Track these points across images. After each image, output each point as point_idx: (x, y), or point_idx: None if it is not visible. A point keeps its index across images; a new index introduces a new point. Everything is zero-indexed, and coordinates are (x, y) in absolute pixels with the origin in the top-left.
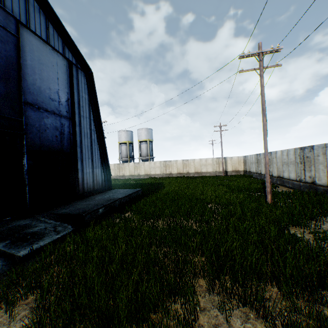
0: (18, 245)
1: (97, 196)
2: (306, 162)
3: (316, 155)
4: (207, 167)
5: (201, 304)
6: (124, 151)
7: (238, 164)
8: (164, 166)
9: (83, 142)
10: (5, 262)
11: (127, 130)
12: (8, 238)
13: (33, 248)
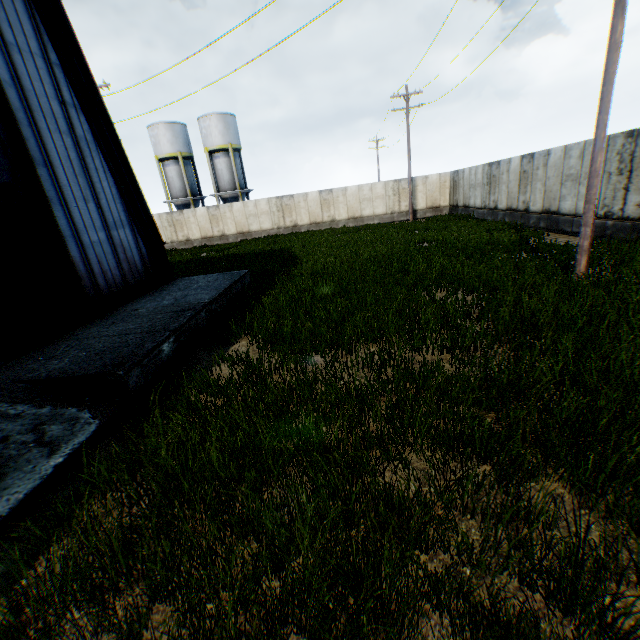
0: None
1: (142, 303)
2: (639, 169)
3: None
4: (374, 204)
5: None
6: (177, 181)
7: (438, 191)
8: (279, 211)
9: (50, 148)
10: None
11: (172, 123)
12: None
13: None
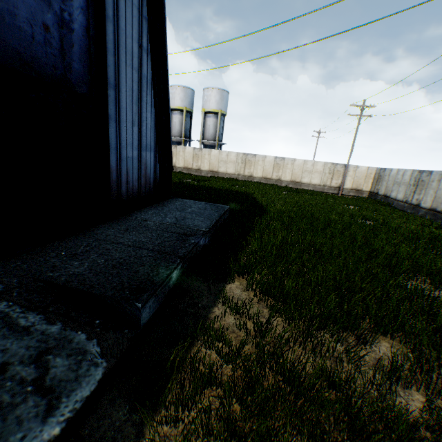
0: None
1: (149, 215)
2: None
3: None
4: (312, 176)
5: None
6: (177, 125)
7: (363, 179)
8: (242, 163)
9: (121, 77)
10: None
11: (186, 88)
12: None
13: None
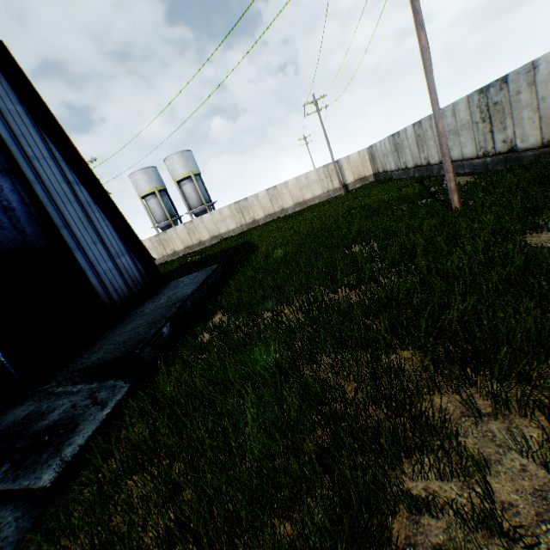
0: (30, 466)
1: (146, 306)
2: (495, 115)
3: (516, 92)
4: (312, 188)
5: (473, 453)
6: (158, 210)
7: (361, 165)
8: (238, 212)
9: (66, 215)
10: (20, 511)
11: (146, 168)
12: (3, 458)
13: (65, 461)
